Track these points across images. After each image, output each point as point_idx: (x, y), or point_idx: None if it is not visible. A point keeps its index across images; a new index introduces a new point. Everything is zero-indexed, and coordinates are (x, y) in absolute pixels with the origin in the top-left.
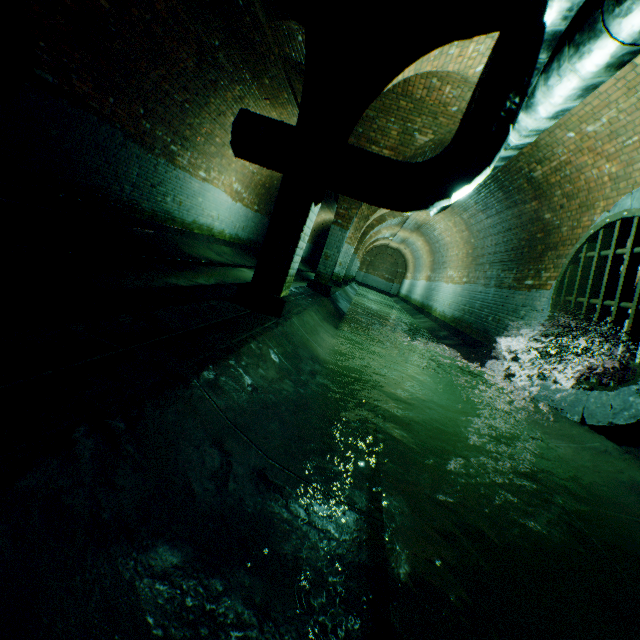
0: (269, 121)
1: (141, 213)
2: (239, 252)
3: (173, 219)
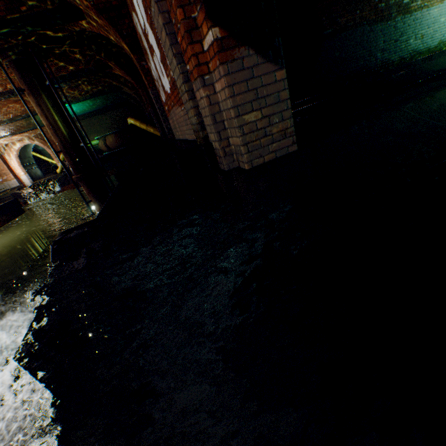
0: None
1: (391, 65)
2: None
3: (417, 53)
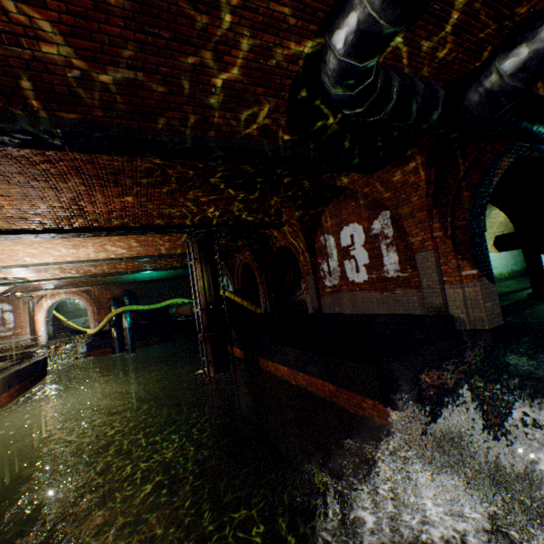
0: (505, 237)
1: None
2: (520, 280)
3: None
